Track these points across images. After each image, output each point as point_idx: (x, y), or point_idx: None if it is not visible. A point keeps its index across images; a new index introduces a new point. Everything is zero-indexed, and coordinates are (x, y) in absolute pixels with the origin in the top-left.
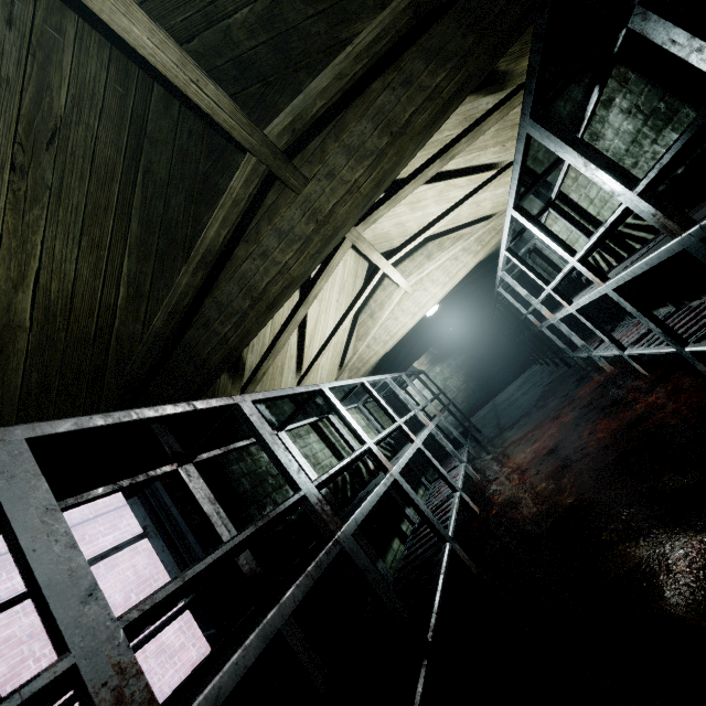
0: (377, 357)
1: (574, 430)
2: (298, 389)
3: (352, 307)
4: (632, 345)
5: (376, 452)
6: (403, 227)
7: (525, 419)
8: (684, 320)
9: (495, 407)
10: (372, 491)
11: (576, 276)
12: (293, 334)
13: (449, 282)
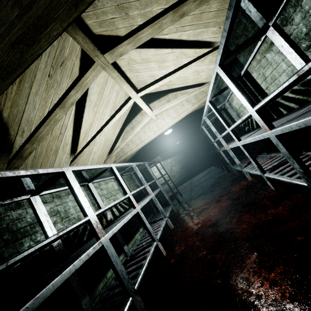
0: (132, 152)
1: (227, 214)
2: (30, 172)
3: (111, 119)
4: (269, 171)
5: (94, 223)
6: (154, 79)
7: (203, 196)
8: (307, 163)
9: (191, 183)
10: (74, 261)
11: (243, 126)
12: (69, 130)
13: (176, 117)
